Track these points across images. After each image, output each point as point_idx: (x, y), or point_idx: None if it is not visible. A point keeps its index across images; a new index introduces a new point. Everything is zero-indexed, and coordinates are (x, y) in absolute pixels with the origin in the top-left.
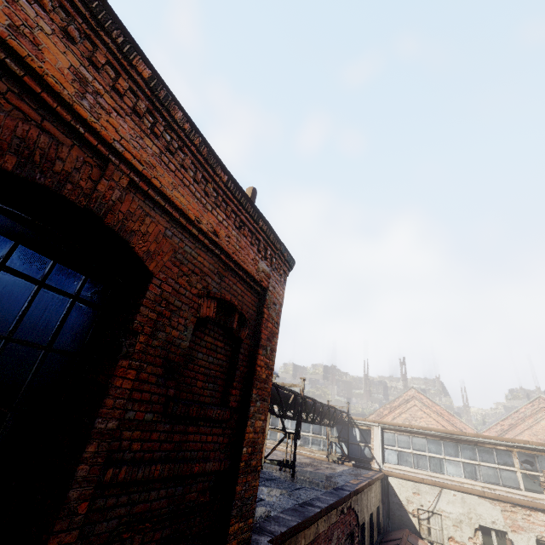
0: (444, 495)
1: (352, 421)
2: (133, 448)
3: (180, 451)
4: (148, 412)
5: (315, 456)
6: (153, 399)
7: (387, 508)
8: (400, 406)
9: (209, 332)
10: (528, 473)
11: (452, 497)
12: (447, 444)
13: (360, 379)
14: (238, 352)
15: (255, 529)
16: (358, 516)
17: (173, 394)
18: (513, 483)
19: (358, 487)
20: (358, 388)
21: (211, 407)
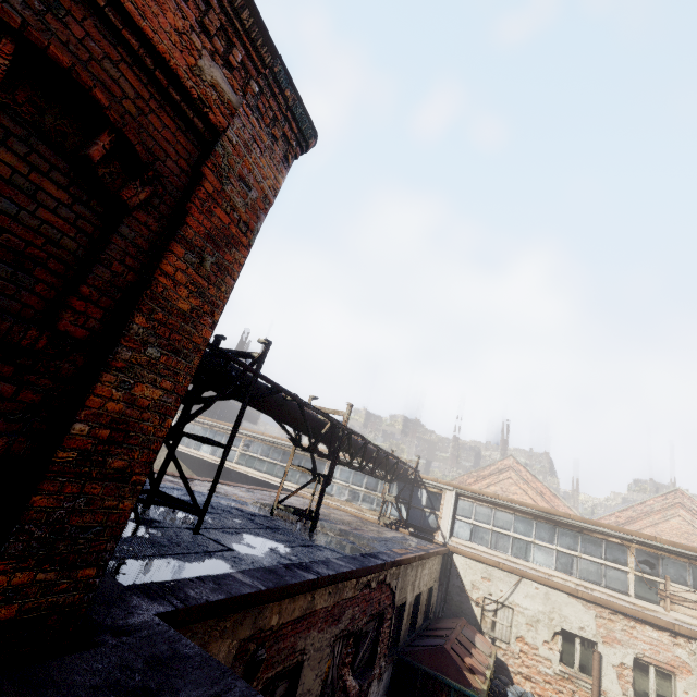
0: (523, 586)
1: (420, 481)
2: None
3: None
4: None
5: (363, 515)
6: None
7: (446, 591)
8: (490, 476)
9: (8, 139)
10: (644, 576)
11: (533, 591)
12: (541, 526)
13: (448, 440)
14: (112, 231)
15: (158, 589)
16: (396, 594)
17: None
18: (620, 585)
19: (401, 558)
20: (444, 451)
21: None
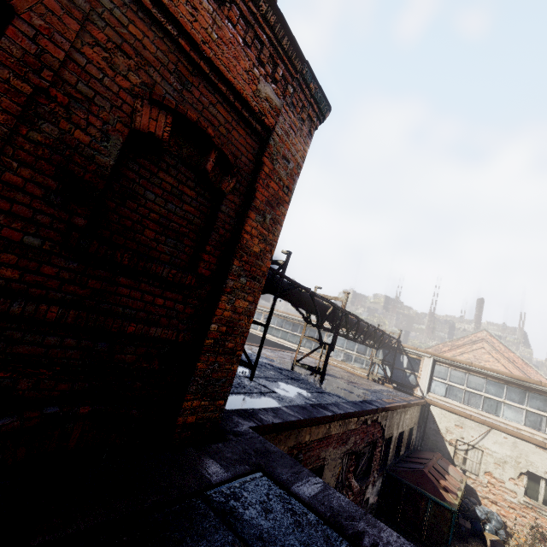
0: (493, 435)
1: (402, 349)
2: (3, 274)
3: (102, 302)
4: (31, 235)
5: (355, 372)
6: (40, 220)
7: (423, 432)
8: (464, 346)
9: (169, 169)
10: None
11: (502, 439)
12: (512, 390)
13: (424, 315)
14: (217, 210)
15: (245, 413)
16: (385, 430)
17: (83, 225)
18: None
19: (389, 405)
20: (420, 324)
21: (160, 263)
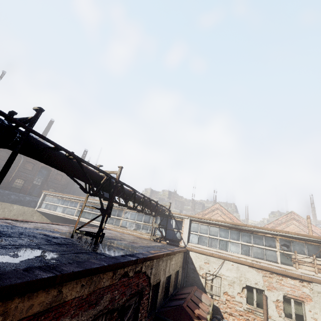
0: (226, 264)
1: (171, 215)
2: None
3: None
4: None
5: (142, 236)
6: None
7: (187, 272)
8: (208, 213)
9: None
10: (284, 252)
11: (230, 266)
12: (233, 232)
13: (189, 200)
14: None
15: None
16: (151, 278)
17: None
18: (273, 258)
19: (152, 255)
20: (188, 205)
21: None
